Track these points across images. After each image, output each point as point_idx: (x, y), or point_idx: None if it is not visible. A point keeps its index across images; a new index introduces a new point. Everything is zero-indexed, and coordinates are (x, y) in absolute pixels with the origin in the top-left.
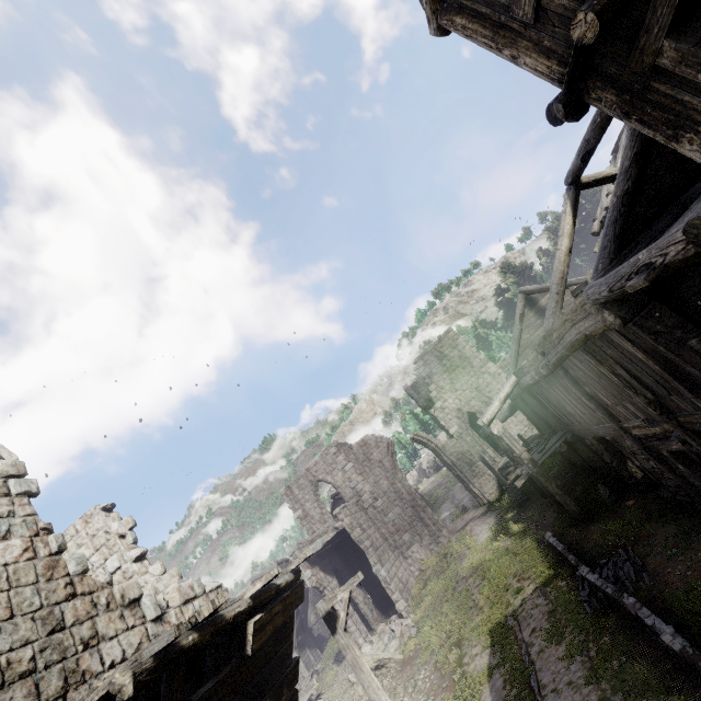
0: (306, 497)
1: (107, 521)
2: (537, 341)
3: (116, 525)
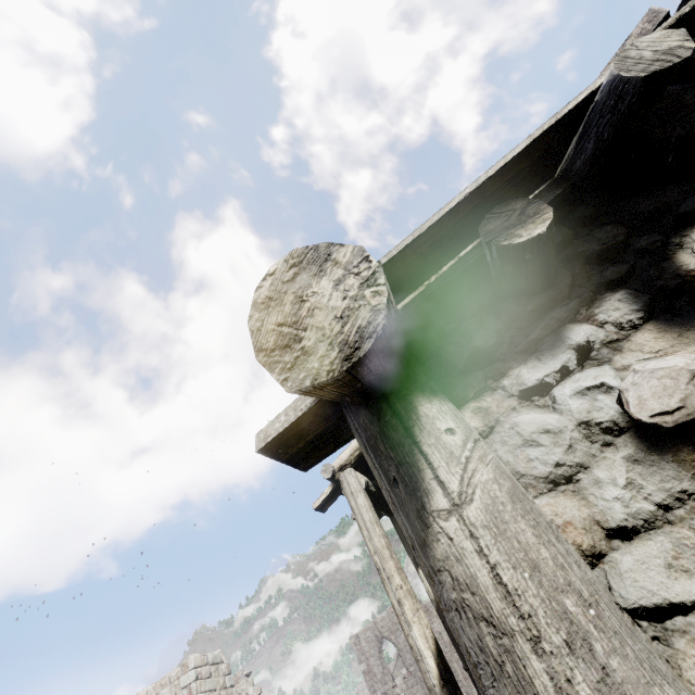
0: (371, 651)
1: (247, 686)
2: None
3: (252, 690)
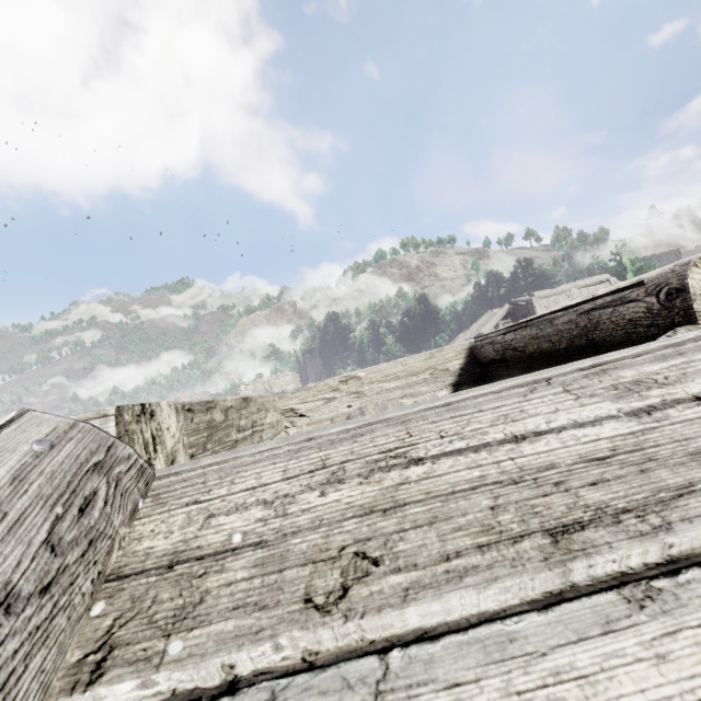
0: None
1: None
2: None
3: None
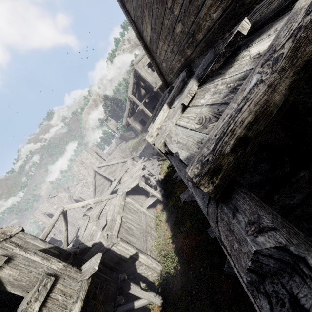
0: (42, 218)
1: None
2: (101, 184)
3: None
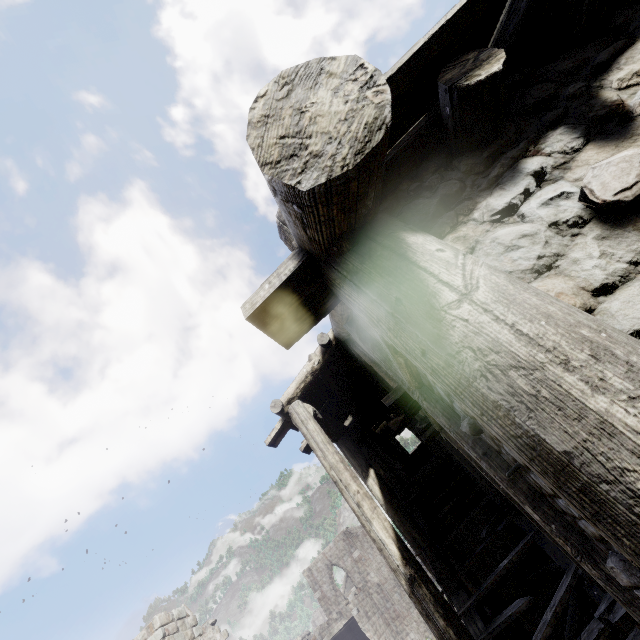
0: (323, 579)
1: (214, 633)
2: None
3: (219, 636)
